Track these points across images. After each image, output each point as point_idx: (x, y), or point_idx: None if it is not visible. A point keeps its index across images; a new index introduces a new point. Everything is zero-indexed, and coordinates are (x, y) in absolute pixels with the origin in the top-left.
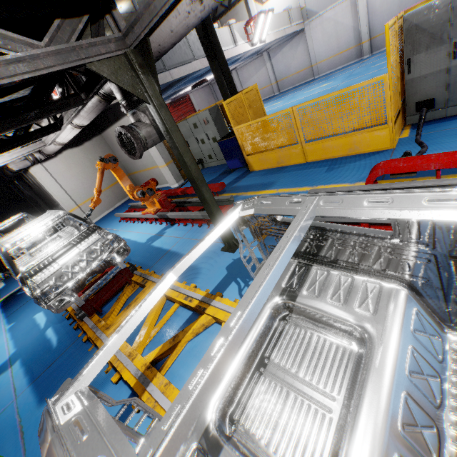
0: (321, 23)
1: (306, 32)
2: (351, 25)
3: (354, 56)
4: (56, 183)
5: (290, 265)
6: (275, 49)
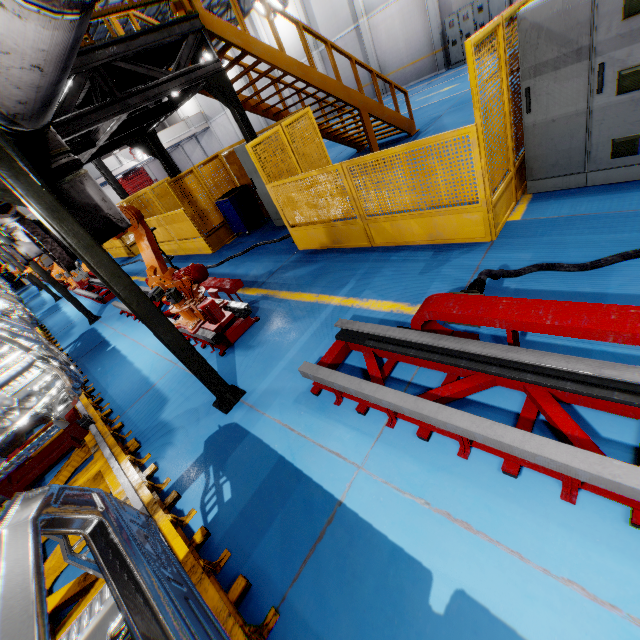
0: (217, 125)
1: (211, 129)
2: (234, 130)
3: None
4: None
5: None
6: (200, 136)
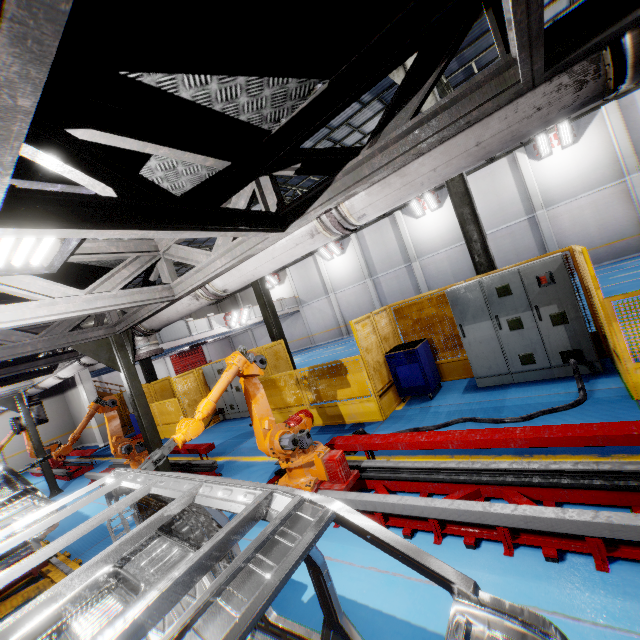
0: (311, 309)
1: (301, 312)
2: (331, 313)
3: (338, 334)
4: None
5: (5, 488)
6: (281, 320)
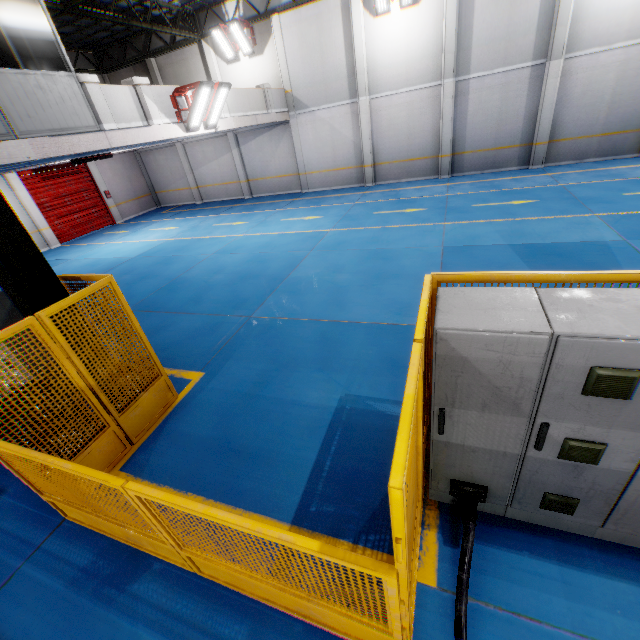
0: (313, 122)
1: (292, 126)
2: (352, 138)
3: (354, 178)
4: None
5: None
6: (247, 134)
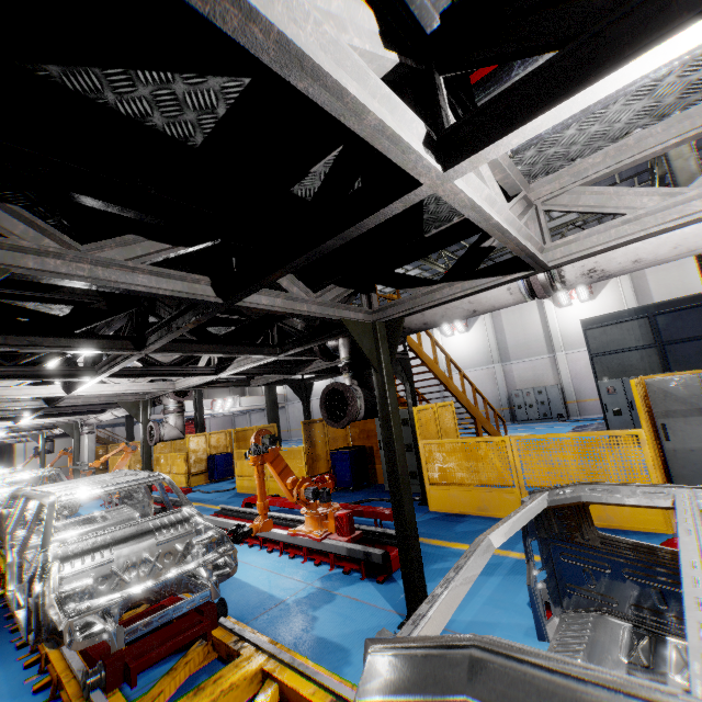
0: (293, 407)
1: (286, 408)
2: None
3: None
4: (25, 455)
5: None
6: None
